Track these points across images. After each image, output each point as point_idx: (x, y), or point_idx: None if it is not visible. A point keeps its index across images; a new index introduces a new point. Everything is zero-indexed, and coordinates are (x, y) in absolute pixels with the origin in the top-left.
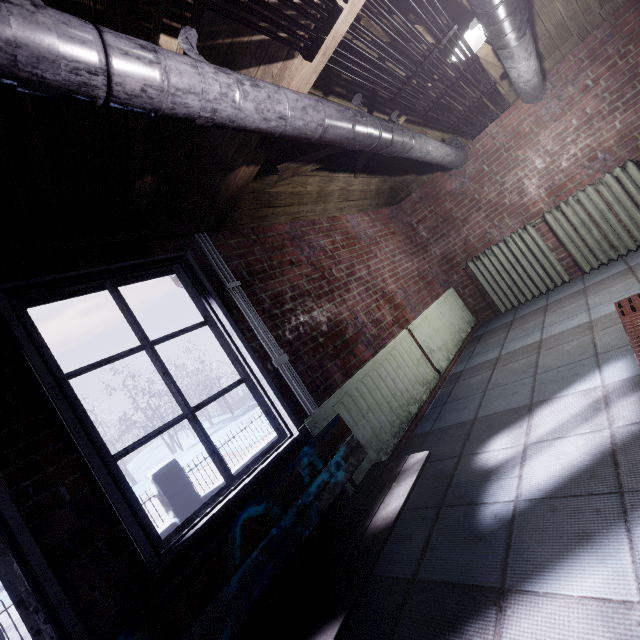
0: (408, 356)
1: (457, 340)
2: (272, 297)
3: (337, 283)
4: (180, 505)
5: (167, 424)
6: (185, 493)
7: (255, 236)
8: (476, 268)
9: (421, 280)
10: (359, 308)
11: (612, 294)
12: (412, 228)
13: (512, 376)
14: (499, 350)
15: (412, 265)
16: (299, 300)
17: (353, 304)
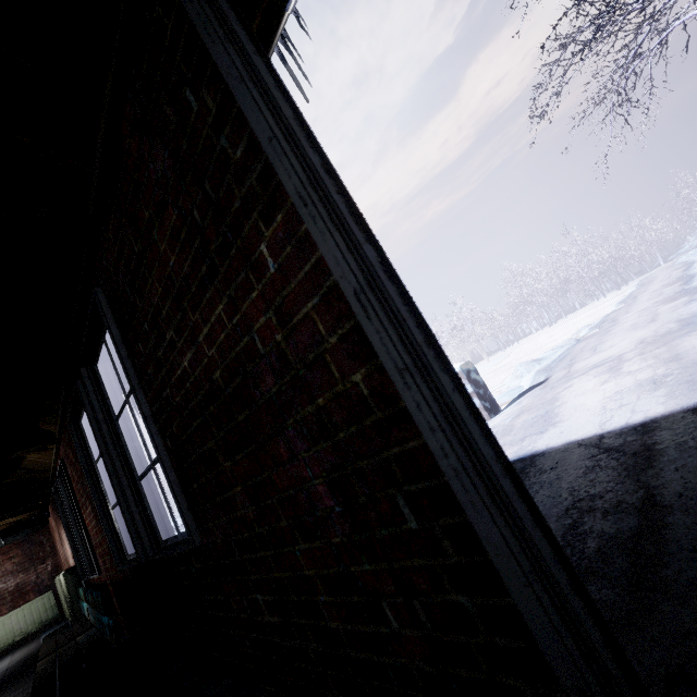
0: None
1: (4, 645)
2: None
3: None
4: None
5: None
6: None
7: None
8: None
9: (13, 594)
10: None
11: None
12: (41, 545)
13: None
14: None
15: (12, 582)
16: None
17: None
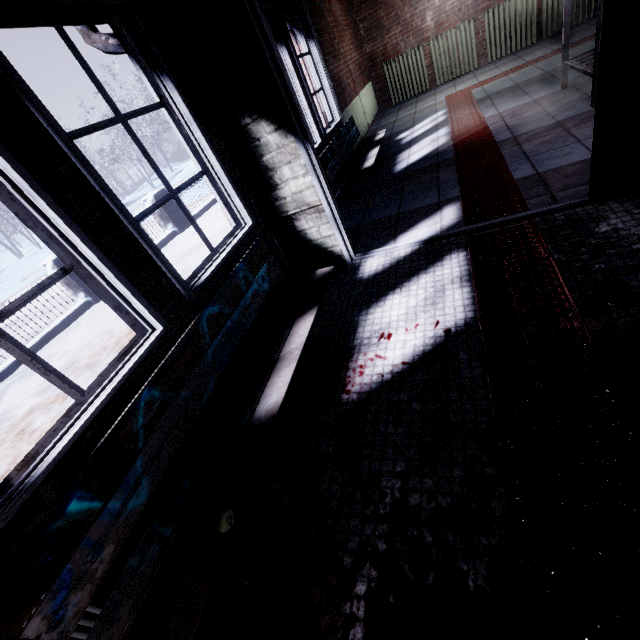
0: (360, 110)
1: (373, 114)
2: (323, 49)
3: (336, 52)
4: (177, 220)
5: (313, 94)
6: (178, 213)
7: (312, 4)
8: (387, 70)
9: (359, 69)
10: (344, 73)
11: (445, 94)
12: (356, 25)
13: (404, 122)
14: (396, 118)
15: (356, 56)
16: (329, 56)
17: (342, 69)
